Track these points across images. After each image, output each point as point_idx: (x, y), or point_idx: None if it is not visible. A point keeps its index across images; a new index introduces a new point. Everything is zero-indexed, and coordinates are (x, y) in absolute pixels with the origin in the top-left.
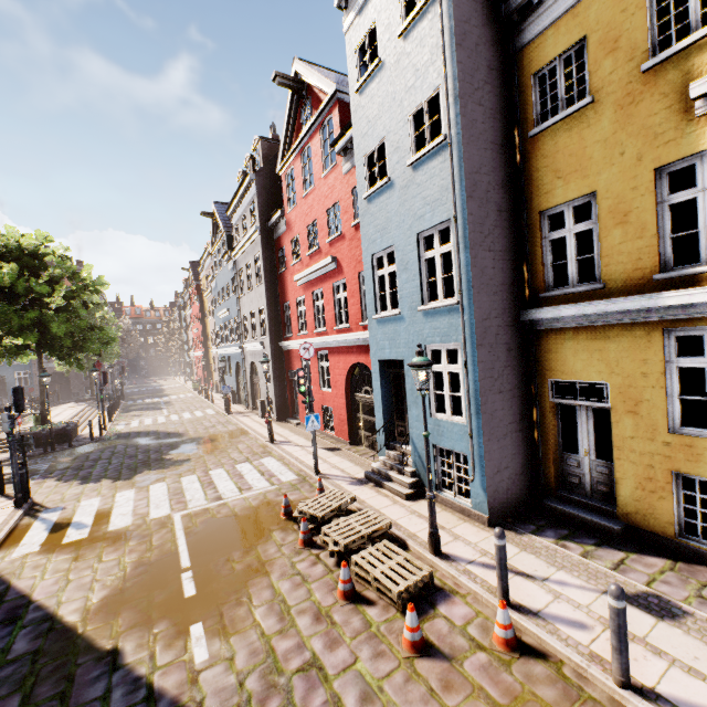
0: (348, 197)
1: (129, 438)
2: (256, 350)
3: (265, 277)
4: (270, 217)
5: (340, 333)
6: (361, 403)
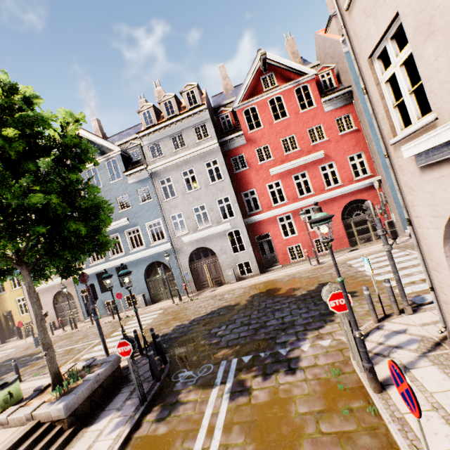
0: (331, 122)
1: (184, 334)
2: (210, 234)
3: (229, 175)
4: (229, 134)
5: (332, 190)
6: (353, 222)
